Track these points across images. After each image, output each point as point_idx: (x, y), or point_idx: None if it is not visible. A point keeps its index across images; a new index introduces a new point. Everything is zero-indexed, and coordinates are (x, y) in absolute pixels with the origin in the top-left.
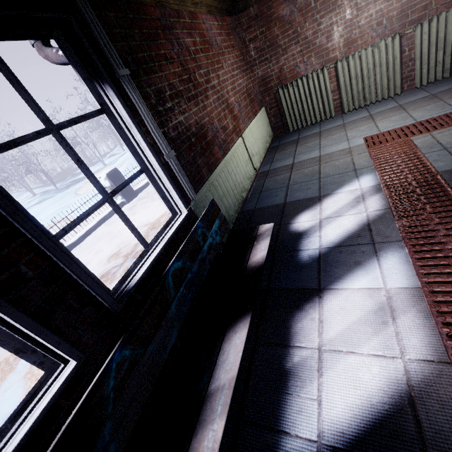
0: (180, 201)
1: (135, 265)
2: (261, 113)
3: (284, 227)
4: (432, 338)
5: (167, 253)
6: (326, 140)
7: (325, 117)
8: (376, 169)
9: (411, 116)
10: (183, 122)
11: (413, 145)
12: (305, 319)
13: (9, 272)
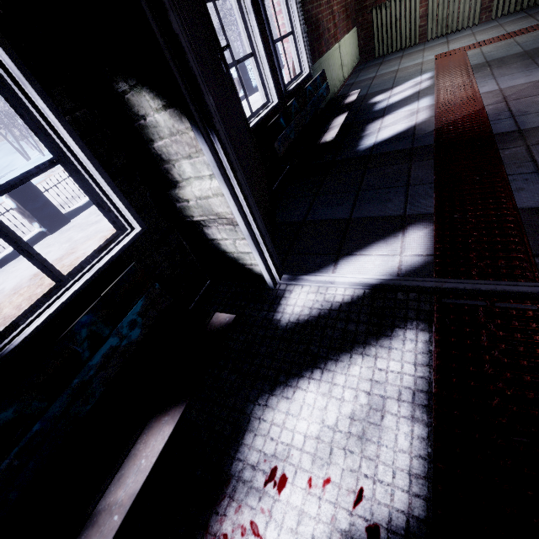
0: (307, 63)
1: (288, 85)
2: (353, 32)
3: (365, 102)
4: (431, 114)
5: (299, 89)
6: (406, 60)
7: (409, 44)
8: (435, 69)
9: (475, 39)
10: (310, 11)
11: (466, 55)
12: (373, 124)
13: (264, 45)
